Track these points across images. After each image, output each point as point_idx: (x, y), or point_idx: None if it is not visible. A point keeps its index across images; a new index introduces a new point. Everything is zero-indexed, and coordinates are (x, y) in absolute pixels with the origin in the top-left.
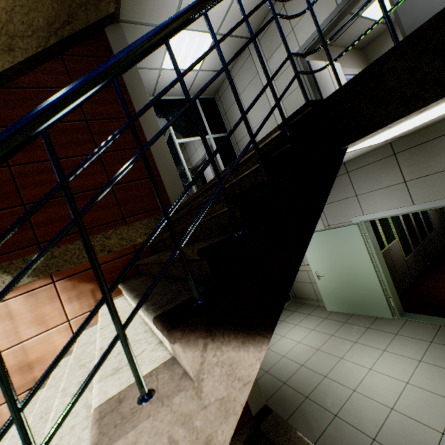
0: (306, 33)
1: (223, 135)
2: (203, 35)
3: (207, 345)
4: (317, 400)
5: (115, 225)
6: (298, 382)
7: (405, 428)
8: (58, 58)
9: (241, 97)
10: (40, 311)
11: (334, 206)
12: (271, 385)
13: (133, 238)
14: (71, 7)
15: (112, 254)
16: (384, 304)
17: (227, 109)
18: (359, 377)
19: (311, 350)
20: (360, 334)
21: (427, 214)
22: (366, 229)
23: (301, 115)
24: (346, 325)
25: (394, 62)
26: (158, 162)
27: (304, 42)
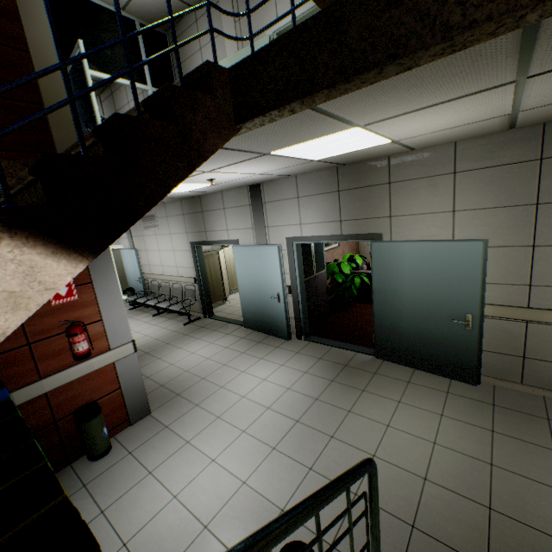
0: None
1: None
2: None
3: None
4: None
5: None
6: None
7: None
8: None
9: None
10: None
11: (253, 16)
12: None
13: None
14: None
15: None
16: None
17: None
18: None
19: None
20: None
21: None
22: None
23: None
24: None
25: None
26: None
27: None
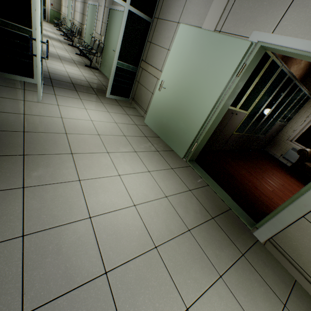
0: None
1: None
2: None
3: None
4: (29, 164)
5: None
6: (39, 140)
7: (75, 245)
8: None
9: None
10: None
11: None
12: (7, 124)
13: None
14: None
15: None
16: (187, 144)
17: None
18: (100, 175)
19: (93, 131)
20: (147, 150)
21: (275, 122)
22: (251, 59)
23: None
24: (145, 138)
25: None
26: None
27: None
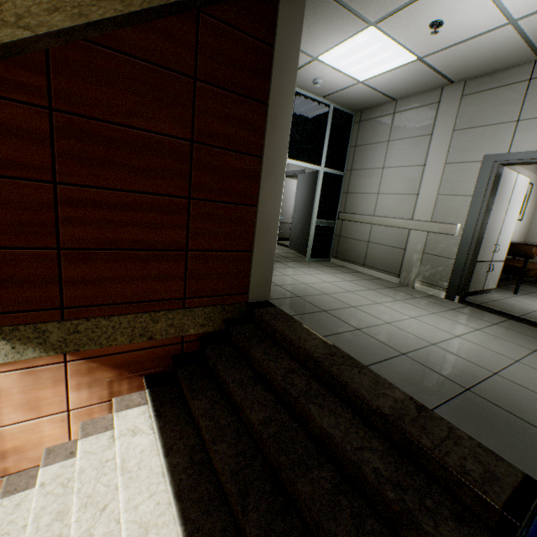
0: (532, 142)
1: (337, 173)
2: (402, 51)
3: None
4: None
5: (169, 304)
6: None
7: None
8: (191, 14)
9: (389, 145)
10: (36, 393)
11: None
12: None
13: (185, 327)
14: None
15: (152, 340)
16: None
17: (361, 143)
18: None
19: None
20: None
21: None
22: None
23: None
24: None
25: None
26: (258, 233)
27: (521, 150)
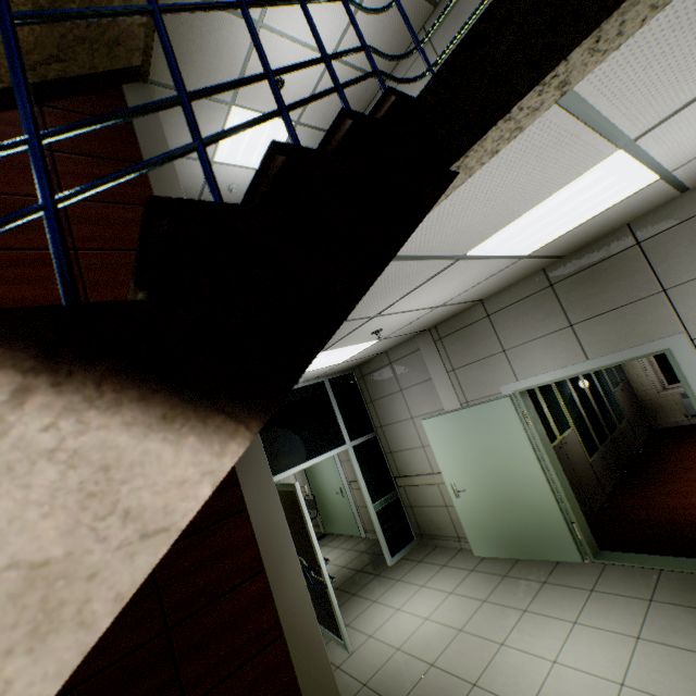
0: None
1: None
2: (277, 121)
3: (30, 393)
4: None
5: None
6: None
7: None
8: None
9: None
10: None
11: (473, 369)
12: None
13: None
14: (65, 39)
15: None
16: (565, 535)
17: None
18: (537, 681)
19: (449, 631)
20: (532, 594)
21: (612, 394)
22: (523, 405)
23: (379, 113)
24: (508, 579)
25: (510, 6)
26: None
27: None
